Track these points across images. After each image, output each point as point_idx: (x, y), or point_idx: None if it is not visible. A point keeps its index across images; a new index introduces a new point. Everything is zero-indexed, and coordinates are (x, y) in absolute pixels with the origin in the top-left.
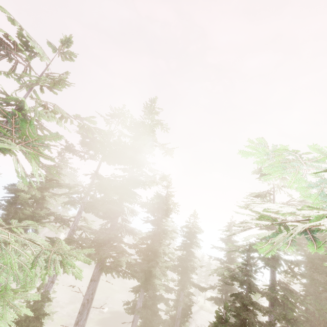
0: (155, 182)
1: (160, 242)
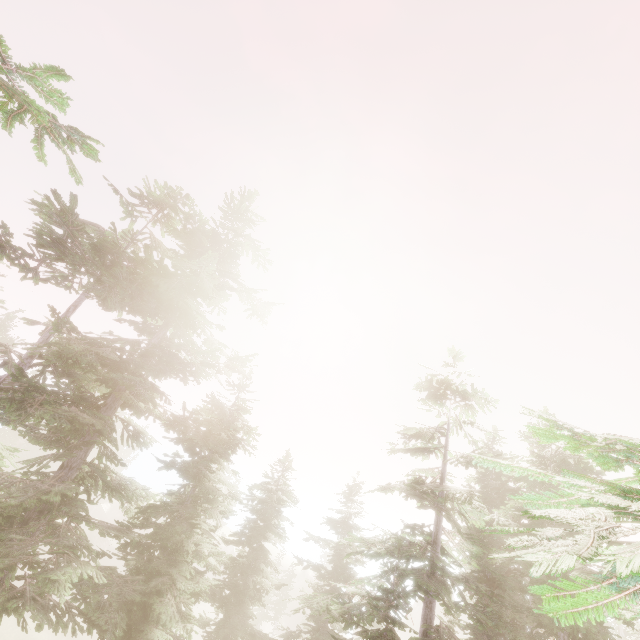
0: (214, 367)
1: (193, 524)
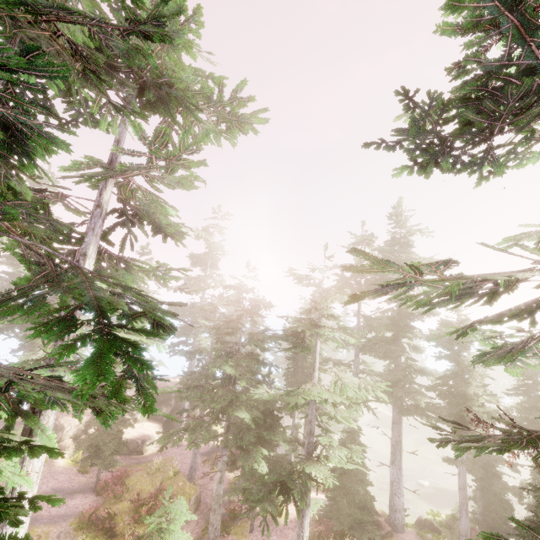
0: (430, 314)
1: (466, 382)
